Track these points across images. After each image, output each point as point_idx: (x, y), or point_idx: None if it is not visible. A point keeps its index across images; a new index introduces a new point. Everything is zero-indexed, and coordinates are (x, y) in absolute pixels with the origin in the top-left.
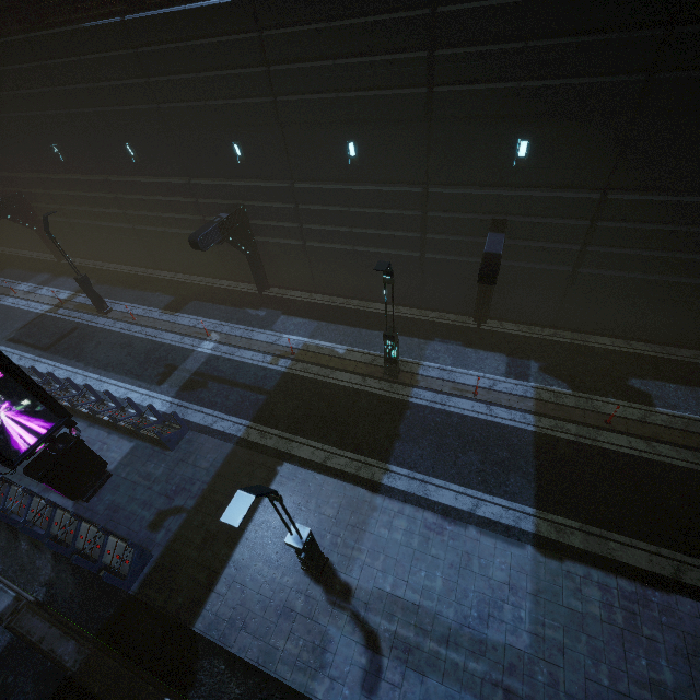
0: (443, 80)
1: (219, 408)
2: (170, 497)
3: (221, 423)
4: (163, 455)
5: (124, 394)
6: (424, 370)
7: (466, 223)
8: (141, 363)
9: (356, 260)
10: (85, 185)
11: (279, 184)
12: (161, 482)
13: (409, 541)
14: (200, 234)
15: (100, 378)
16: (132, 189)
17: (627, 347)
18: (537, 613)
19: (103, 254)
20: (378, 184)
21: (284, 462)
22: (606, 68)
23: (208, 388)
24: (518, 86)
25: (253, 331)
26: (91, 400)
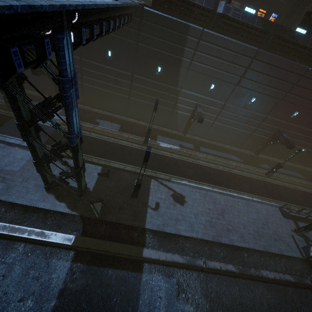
0: None
1: None
2: None
3: None
4: None
5: None
6: None
7: None
8: None
9: None
10: None
11: None
12: None
13: None
14: None
15: None
16: None
17: (103, 112)
18: (26, 163)
19: None
20: None
21: None
22: None
23: None
24: None
25: None
26: None
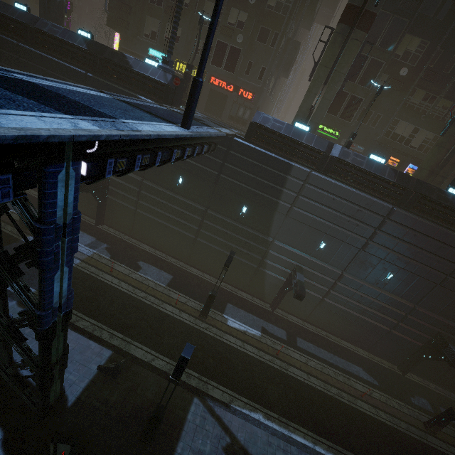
0: None
1: None
2: None
3: None
4: None
5: None
6: None
7: None
8: None
9: None
10: None
11: None
12: None
13: None
14: None
15: None
16: None
17: (153, 251)
18: None
19: None
20: None
21: None
22: None
23: None
24: None
25: None
26: None
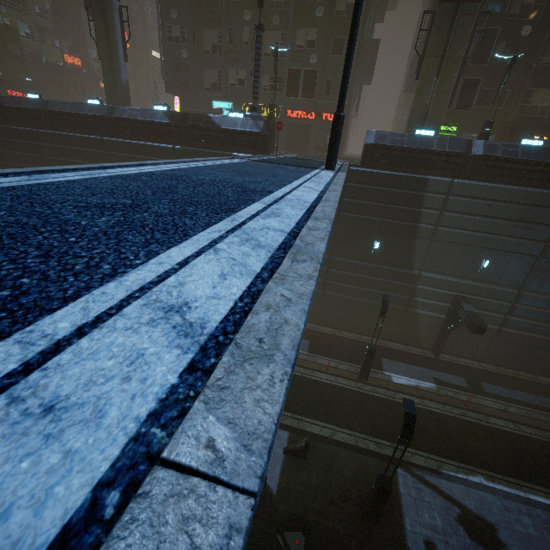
0: None
1: None
2: None
3: None
4: None
5: None
6: None
7: None
8: None
9: None
10: None
11: None
12: None
13: None
14: None
15: None
16: None
17: None
18: None
19: None
20: None
21: None
22: None
23: None
24: None
25: None
26: None
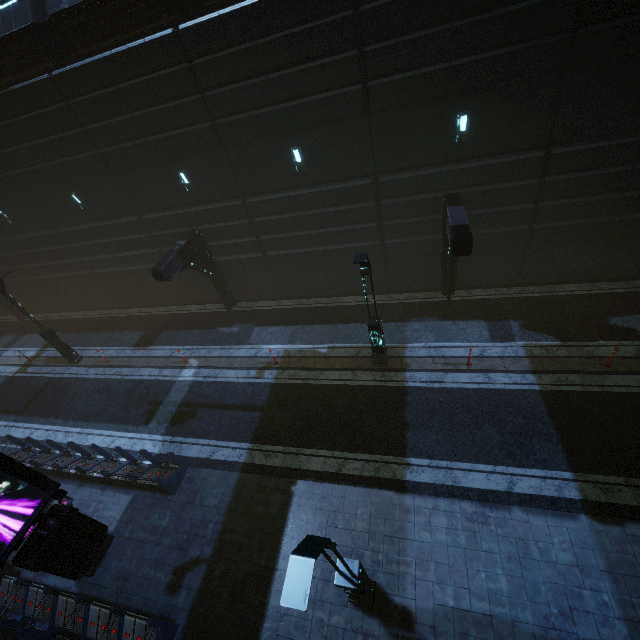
0: (376, 73)
1: (214, 436)
2: (183, 548)
3: (220, 452)
4: (166, 501)
5: (111, 442)
6: (411, 351)
7: (420, 204)
8: (123, 406)
9: (317, 260)
10: (37, 241)
11: (230, 202)
12: (170, 534)
13: (455, 540)
14: (162, 265)
15: (82, 431)
16: (85, 236)
17: (594, 289)
18: (620, 592)
19: (64, 304)
20: (328, 184)
21: (297, 479)
22: (531, 33)
23: (198, 417)
24: (450, 66)
25: (230, 349)
26: (77, 458)
